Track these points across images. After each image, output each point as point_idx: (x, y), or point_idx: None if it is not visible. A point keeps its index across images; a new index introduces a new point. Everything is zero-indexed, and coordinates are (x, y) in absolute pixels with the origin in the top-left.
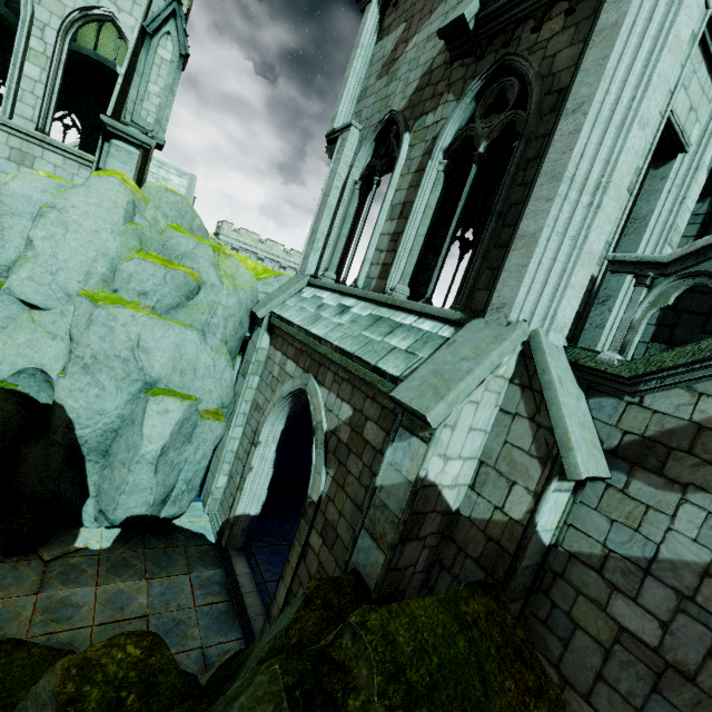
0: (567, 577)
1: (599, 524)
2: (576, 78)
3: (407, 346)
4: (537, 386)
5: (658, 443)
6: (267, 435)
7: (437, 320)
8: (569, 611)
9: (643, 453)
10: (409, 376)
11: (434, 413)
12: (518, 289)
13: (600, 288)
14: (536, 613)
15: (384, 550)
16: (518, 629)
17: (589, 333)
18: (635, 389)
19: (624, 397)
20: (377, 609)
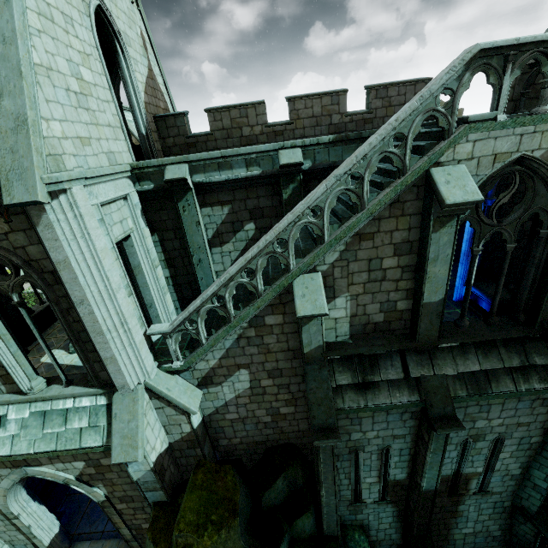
0: (213, 420)
1: (209, 403)
2: (66, 286)
3: (88, 423)
4: (162, 396)
5: (207, 377)
6: (19, 507)
7: (89, 395)
8: (219, 426)
9: (206, 381)
10: (112, 447)
11: (140, 456)
12: (126, 379)
13: (144, 301)
14: (213, 433)
15: (160, 490)
16: (212, 464)
17: (155, 320)
18: (191, 367)
19: (189, 370)
20: (180, 521)
